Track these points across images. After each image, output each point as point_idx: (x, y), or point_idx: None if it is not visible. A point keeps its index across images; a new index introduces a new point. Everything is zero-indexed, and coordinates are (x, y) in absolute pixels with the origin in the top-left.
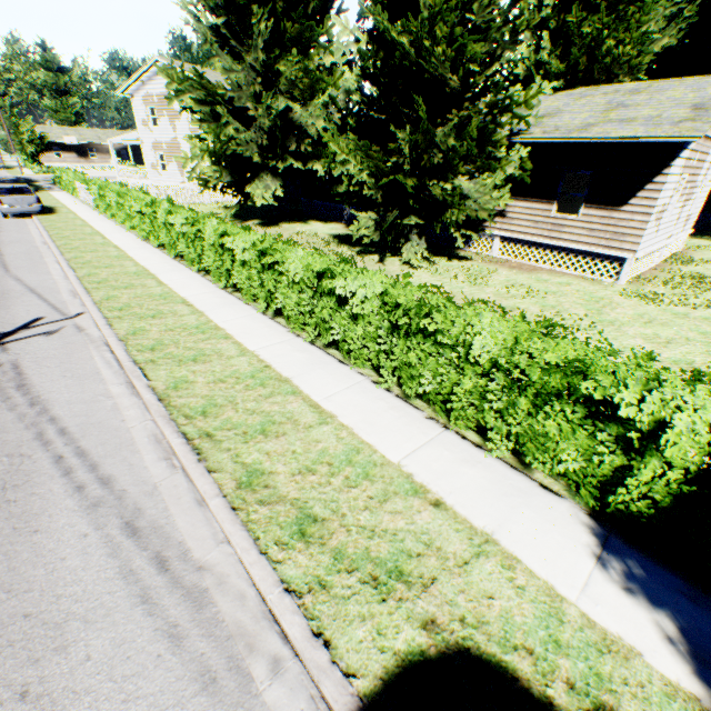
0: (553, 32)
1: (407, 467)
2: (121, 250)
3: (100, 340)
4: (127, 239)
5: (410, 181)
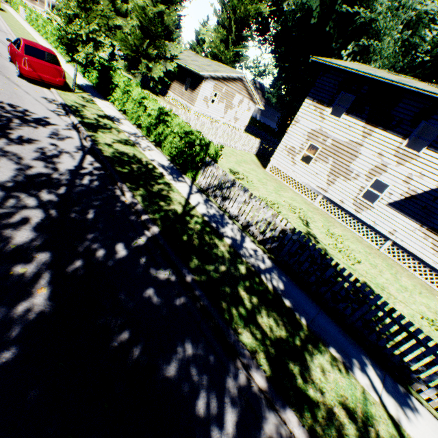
0: (215, 40)
1: (68, 72)
2: (30, 33)
3: (13, 39)
4: (34, 33)
5: (135, 55)
